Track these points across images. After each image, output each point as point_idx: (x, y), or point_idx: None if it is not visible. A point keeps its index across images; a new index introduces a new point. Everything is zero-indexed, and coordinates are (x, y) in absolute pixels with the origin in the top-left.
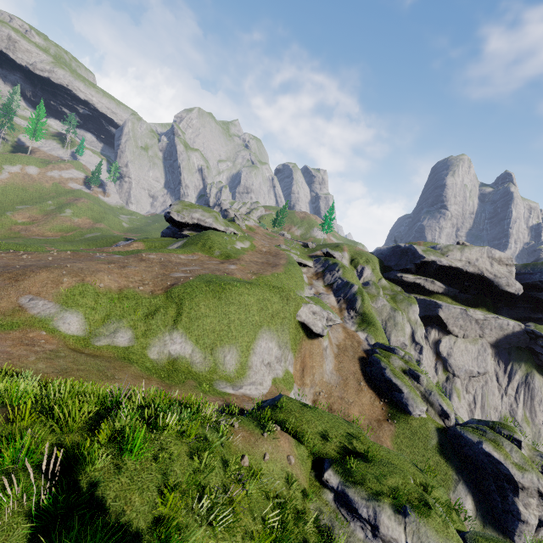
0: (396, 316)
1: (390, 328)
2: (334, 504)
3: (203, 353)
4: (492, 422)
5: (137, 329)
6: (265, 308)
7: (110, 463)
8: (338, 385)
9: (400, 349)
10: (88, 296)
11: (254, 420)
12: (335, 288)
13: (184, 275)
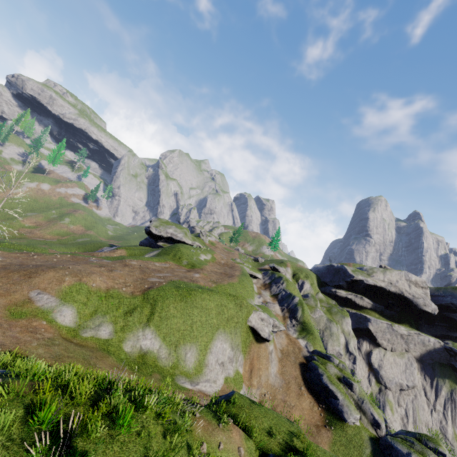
0: (332, 327)
1: (327, 338)
2: None
3: (168, 349)
4: (419, 433)
5: (117, 324)
6: (222, 312)
7: (106, 433)
8: (282, 388)
9: (335, 358)
10: (82, 293)
11: (212, 411)
12: (280, 298)
13: (159, 280)
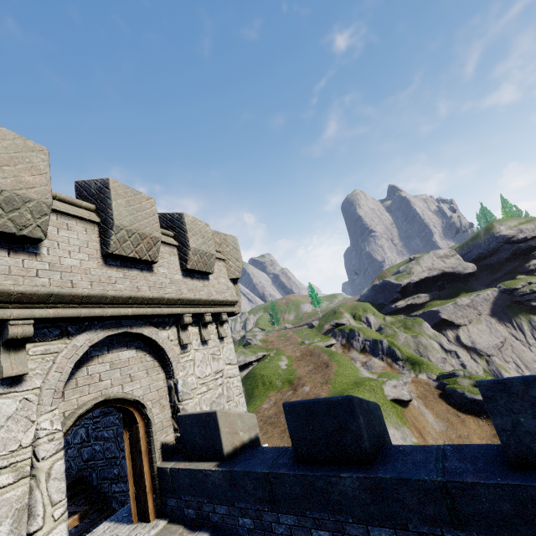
0: (421, 341)
1: (425, 353)
2: None
3: None
4: None
5: None
6: None
7: None
8: (448, 428)
9: (458, 371)
10: None
11: None
12: (369, 350)
13: None
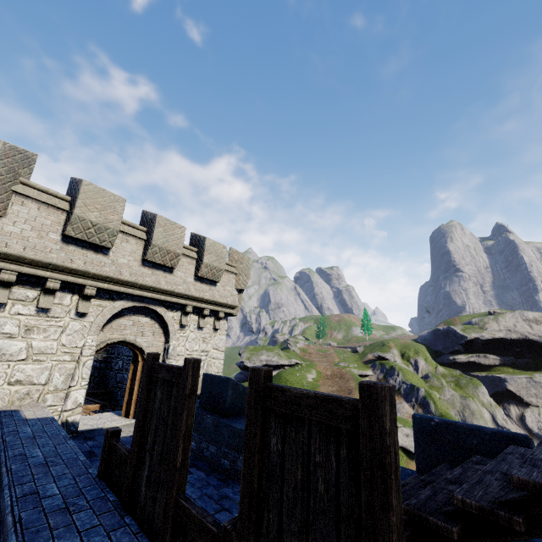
0: (469, 404)
1: (469, 418)
2: None
3: None
4: None
5: None
6: None
7: None
8: None
9: None
10: None
11: None
12: (403, 393)
13: None
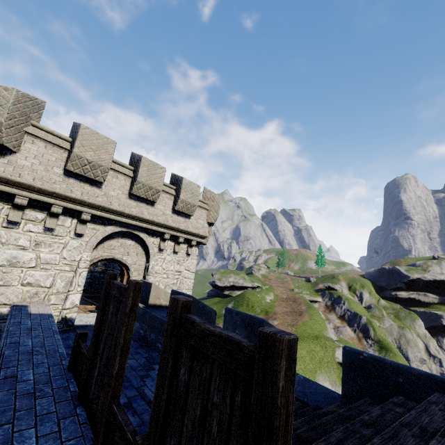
0: (405, 334)
1: (404, 346)
2: None
3: None
4: None
5: None
6: (313, 356)
7: None
8: None
9: None
10: None
11: None
12: (347, 319)
13: None
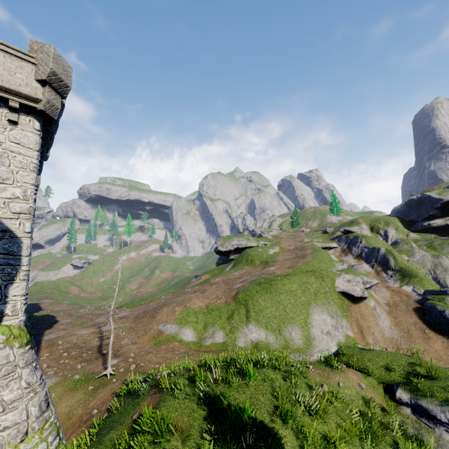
0: (442, 262)
1: (442, 275)
2: (414, 416)
3: (273, 335)
4: None
5: (225, 329)
6: (306, 289)
7: (242, 383)
8: (402, 338)
9: None
10: (191, 315)
11: (323, 363)
12: (364, 256)
13: (241, 284)
